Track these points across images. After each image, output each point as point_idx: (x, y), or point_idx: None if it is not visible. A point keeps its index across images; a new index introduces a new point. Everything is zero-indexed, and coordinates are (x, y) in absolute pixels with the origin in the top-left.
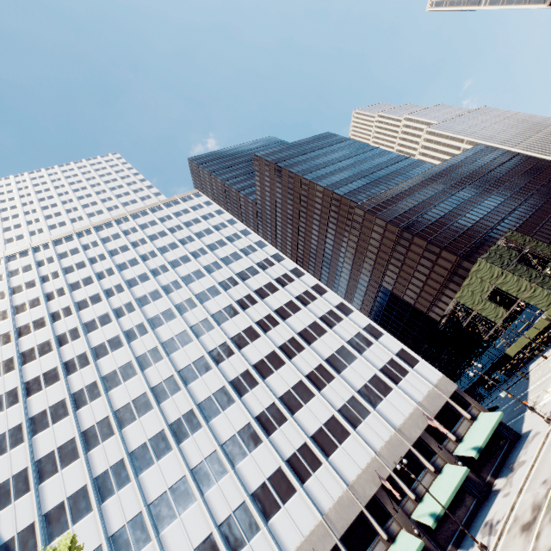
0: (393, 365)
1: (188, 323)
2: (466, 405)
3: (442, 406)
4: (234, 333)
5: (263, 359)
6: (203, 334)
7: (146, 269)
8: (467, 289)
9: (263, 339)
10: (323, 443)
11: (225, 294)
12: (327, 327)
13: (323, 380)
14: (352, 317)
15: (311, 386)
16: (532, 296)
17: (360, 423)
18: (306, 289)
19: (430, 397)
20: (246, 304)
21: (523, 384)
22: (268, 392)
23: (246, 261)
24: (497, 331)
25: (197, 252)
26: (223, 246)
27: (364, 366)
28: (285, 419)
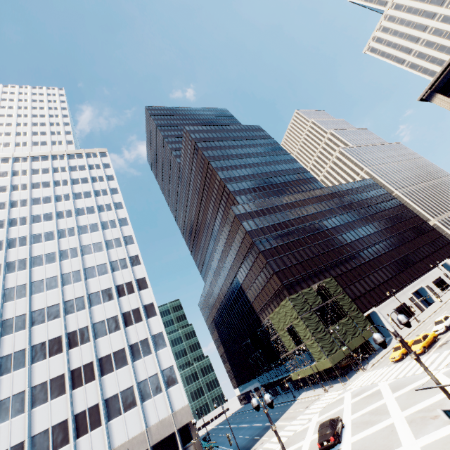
0: (153, 381)
1: (6, 284)
2: (189, 440)
3: (166, 436)
4: (39, 307)
5: (46, 342)
6: (11, 300)
7: (7, 217)
8: (277, 315)
9: (60, 321)
10: (38, 447)
11: (58, 263)
12: (122, 325)
13: (83, 380)
14: (151, 320)
15: (67, 383)
16: (311, 346)
17: (85, 433)
18: (132, 280)
19: (163, 424)
20: (70, 280)
21: (284, 410)
22: (27, 378)
23: (100, 235)
24: (294, 352)
25: (63, 213)
26: (90, 214)
27: (128, 375)
28: (22, 411)
